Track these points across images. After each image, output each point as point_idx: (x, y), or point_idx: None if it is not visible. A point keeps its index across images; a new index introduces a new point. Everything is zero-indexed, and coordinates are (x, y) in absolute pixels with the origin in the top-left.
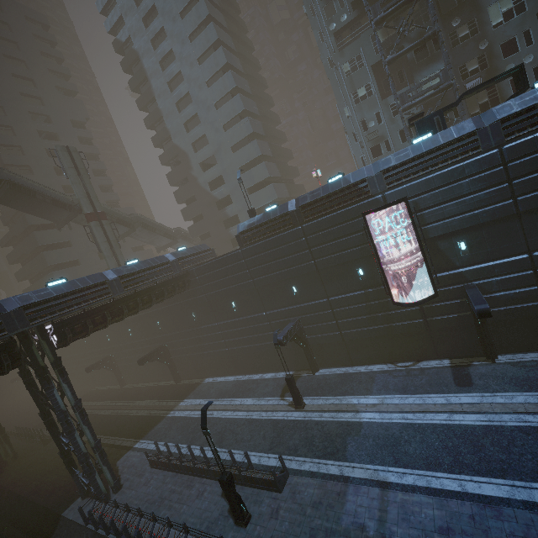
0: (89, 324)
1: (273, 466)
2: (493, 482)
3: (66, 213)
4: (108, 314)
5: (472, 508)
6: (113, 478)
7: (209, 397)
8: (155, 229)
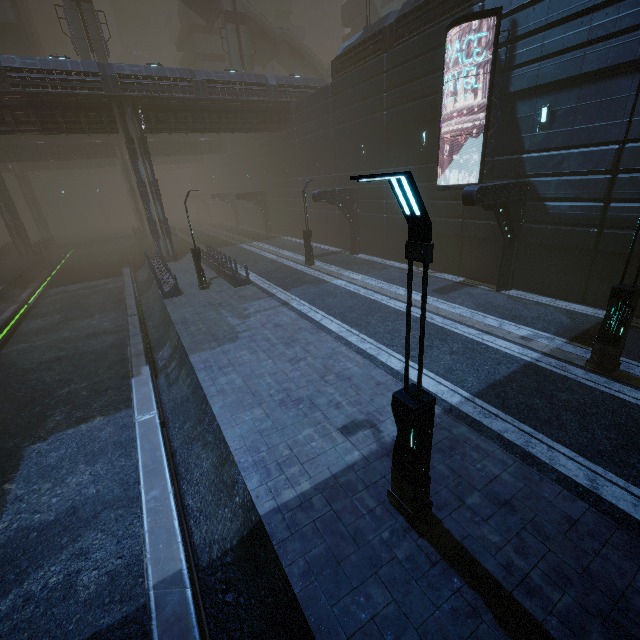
0: (171, 118)
1: (250, 279)
2: (342, 325)
3: (212, 8)
4: (189, 116)
5: (308, 326)
6: (172, 251)
7: (272, 245)
8: (303, 59)
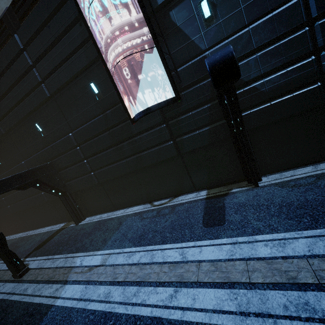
0: None
1: None
2: None
3: None
4: None
5: None
6: None
7: None
8: None
